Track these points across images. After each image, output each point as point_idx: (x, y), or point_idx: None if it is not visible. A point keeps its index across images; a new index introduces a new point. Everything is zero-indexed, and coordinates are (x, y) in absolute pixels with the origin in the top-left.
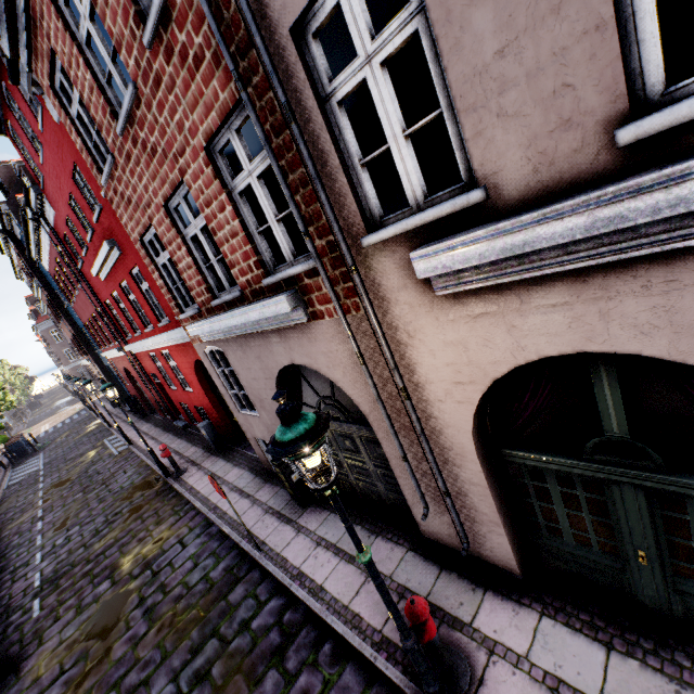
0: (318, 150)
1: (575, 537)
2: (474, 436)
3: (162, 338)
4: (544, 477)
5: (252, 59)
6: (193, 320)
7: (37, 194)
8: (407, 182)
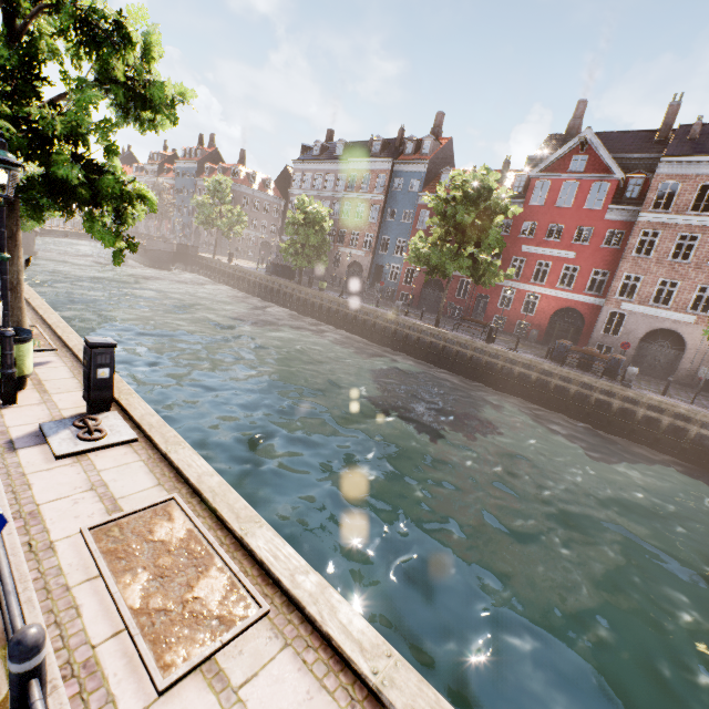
0: None
1: None
2: None
3: (557, 292)
4: None
5: None
6: (621, 301)
7: (521, 203)
8: None
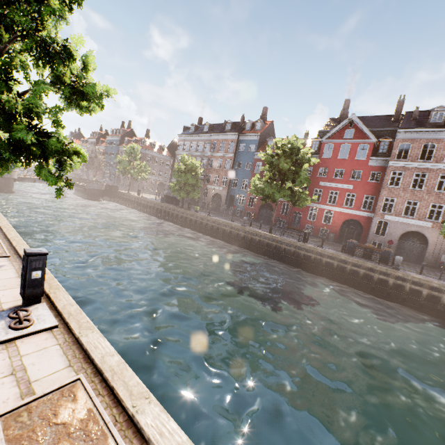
0: None
1: None
2: None
3: (344, 209)
4: None
5: None
6: (384, 214)
7: (317, 157)
8: None
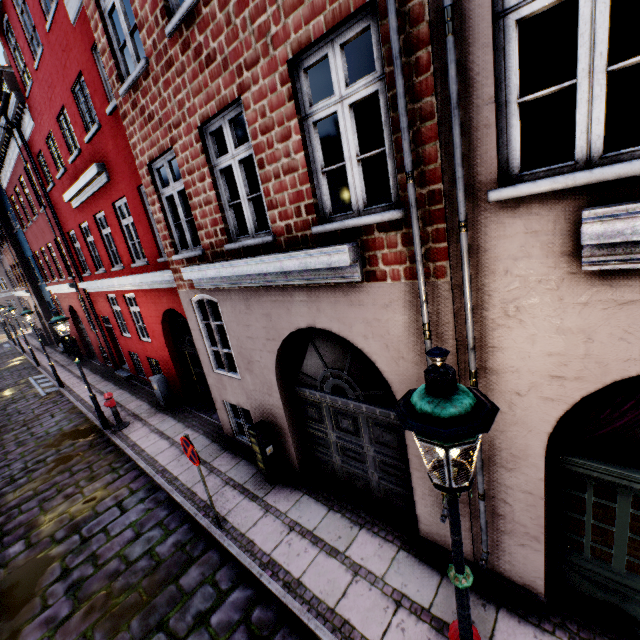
0: (466, 75)
1: (627, 564)
2: (547, 439)
3: (133, 280)
4: (614, 496)
5: None
6: (189, 263)
7: (19, 102)
8: (583, 130)
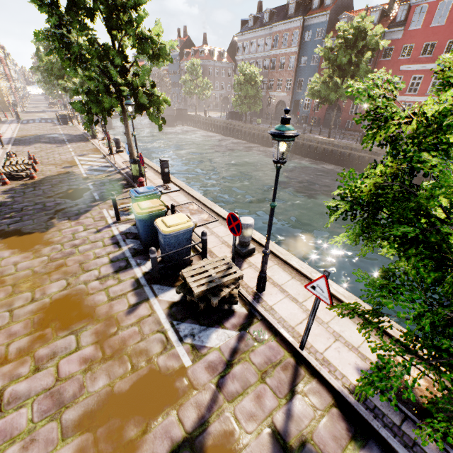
0: None
1: None
2: None
3: (426, 98)
4: None
5: None
6: None
7: (402, 30)
8: None
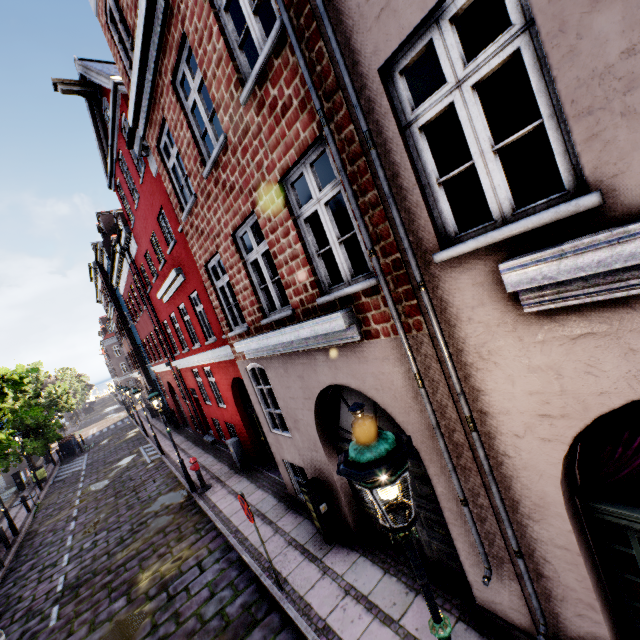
0: (393, 172)
1: None
2: (561, 484)
3: (207, 355)
4: None
5: (337, 99)
6: (240, 338)
7: (127, 233)
8: (492, 196)
